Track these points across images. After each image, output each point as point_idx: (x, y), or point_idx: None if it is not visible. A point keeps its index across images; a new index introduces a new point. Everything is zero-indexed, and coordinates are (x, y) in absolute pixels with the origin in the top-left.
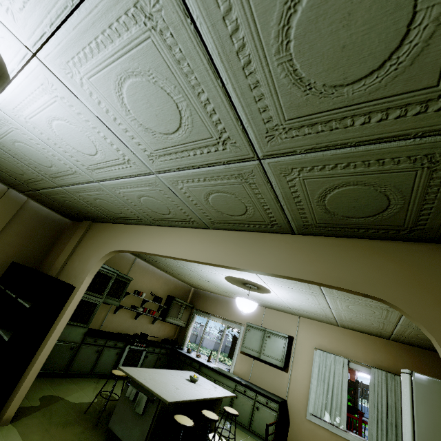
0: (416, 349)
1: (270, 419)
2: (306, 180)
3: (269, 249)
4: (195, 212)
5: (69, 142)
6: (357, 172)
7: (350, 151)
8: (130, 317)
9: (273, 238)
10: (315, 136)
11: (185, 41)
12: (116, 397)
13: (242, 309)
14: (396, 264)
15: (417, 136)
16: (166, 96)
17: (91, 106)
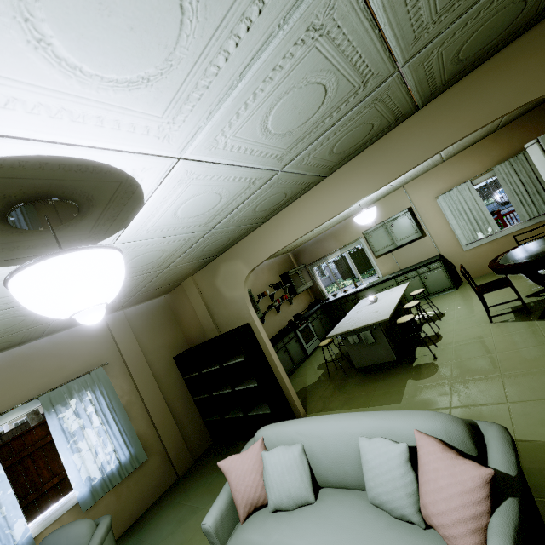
0: (524, 118)
1: (440, 275)
2: (445, 50)
3: (404, 143)
4: (314, 174)
5: (191, 215)
6: (499, 3)
7: None
8: (274, 315)
9: (399, 132)
10: (464, 3)
11: (351, 22)
12: (330, 359)
13: (367, 222)
14: (537, 56)
15: None
16: (315, 87)
17: (229, 159)
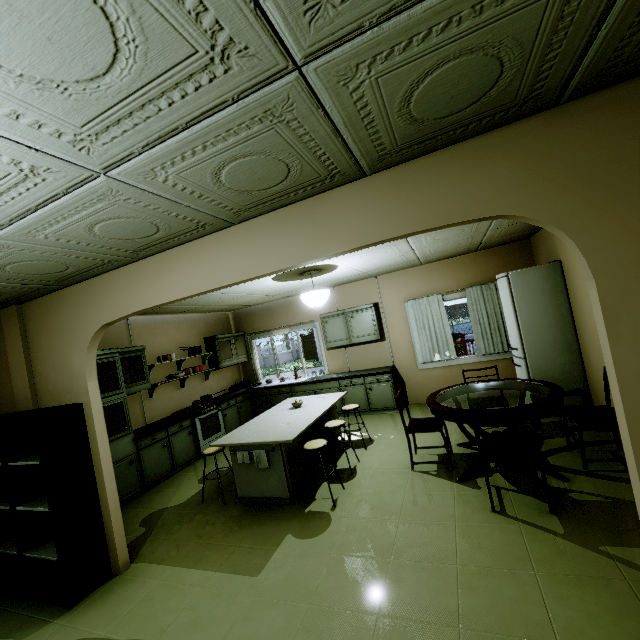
0: (504, 247)
1: (387, 391)
2: (382, 78)
3: (340, 214)
4: (203, 210)
5: None
6: (461, 32)
7: None
8: (174, 389)
9: (337, 197)
10: None
11: None
12: (223, 470)
13: (314, 304)
14: (509, 162)
15: None
16: None
17: None
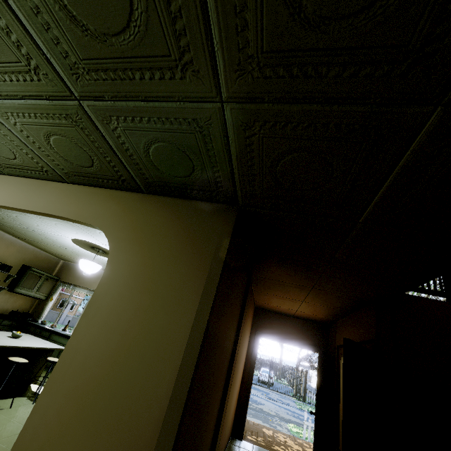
0: None
1: None
2: (25, 125)
3: (46, 193)
4: None
5: None
6: (47, 123)
7: (25, 103)
8: None
9: (53, 186)
10: None
11: None
12: None
13: (83, 269)
14: (117, 206)
15: (48, 98)
16: None
17: None
